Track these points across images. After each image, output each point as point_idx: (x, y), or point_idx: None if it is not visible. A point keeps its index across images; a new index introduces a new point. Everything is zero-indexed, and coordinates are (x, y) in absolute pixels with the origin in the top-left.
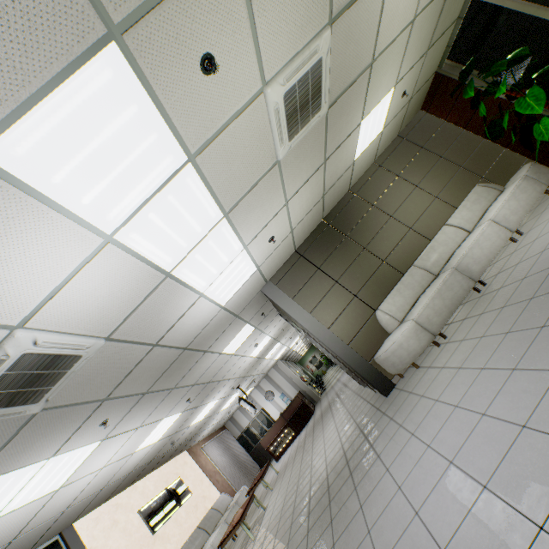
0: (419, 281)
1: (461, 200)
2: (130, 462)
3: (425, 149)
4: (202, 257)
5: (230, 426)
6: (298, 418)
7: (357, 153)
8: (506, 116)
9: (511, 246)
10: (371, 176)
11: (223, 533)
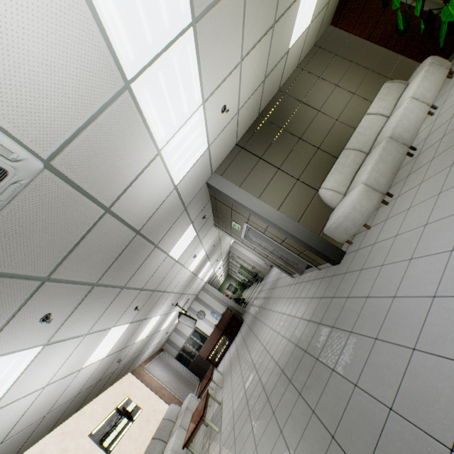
0: (354, 160)
1: (374, 96)
2: (77, 382)
3: (339, 56)
4: (165, 84)
5: (167, 348)
6: (231, 326)
7: (292, 39)
8: (419, 2)
9: (429, 119)
10: (297, 78)
11: (181, 437)
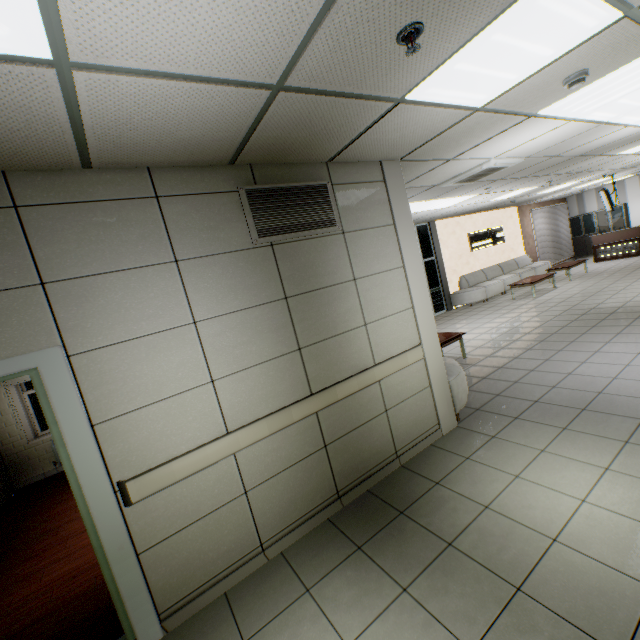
0: None
1: None
2: (479, 205)
3: None
4: None
5: (571, 202)
6: None
7: None
8: None
9: None
10: None
11: (513, 280)
